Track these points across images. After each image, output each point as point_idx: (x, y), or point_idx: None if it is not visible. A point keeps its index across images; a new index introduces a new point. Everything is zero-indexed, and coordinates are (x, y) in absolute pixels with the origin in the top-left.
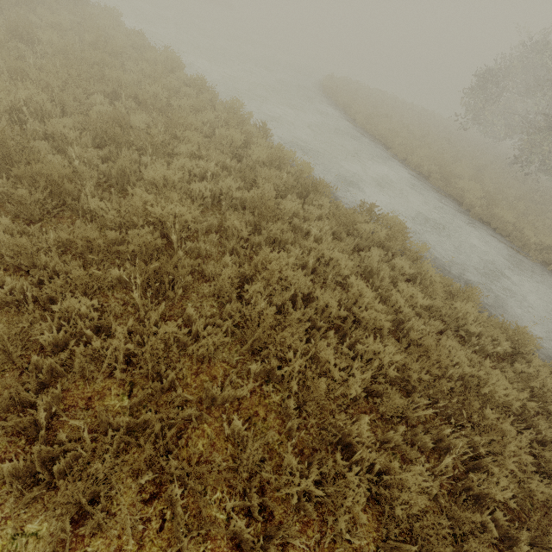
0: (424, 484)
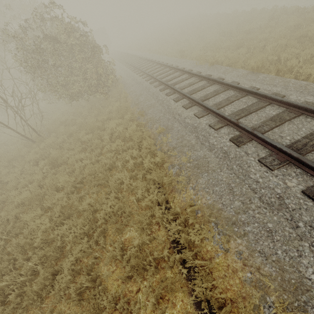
0: (288, 31)
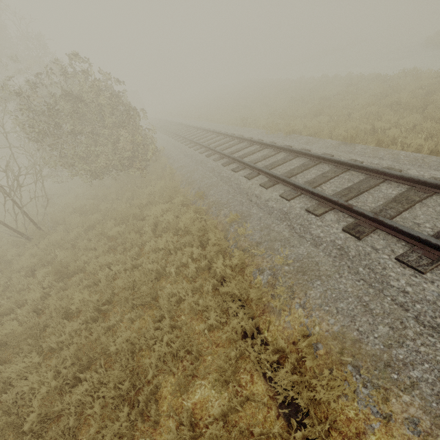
0: (375, 98)
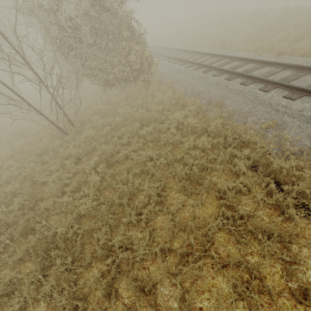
0: None
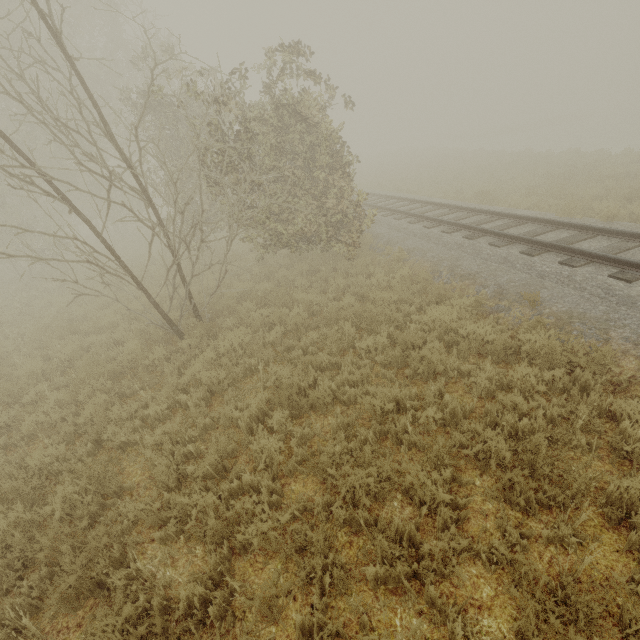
0: None
